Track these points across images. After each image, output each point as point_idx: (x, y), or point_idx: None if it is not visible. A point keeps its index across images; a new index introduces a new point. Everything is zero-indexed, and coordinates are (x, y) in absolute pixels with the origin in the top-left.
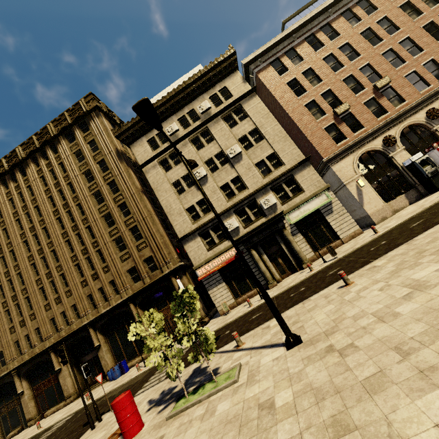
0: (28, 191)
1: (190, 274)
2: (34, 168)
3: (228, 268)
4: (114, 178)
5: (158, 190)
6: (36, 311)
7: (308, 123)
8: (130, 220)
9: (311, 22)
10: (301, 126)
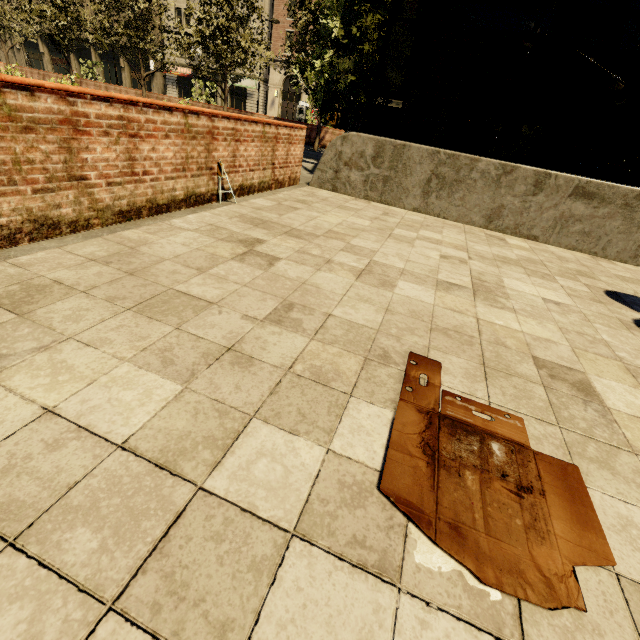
0: None
1: None
2: None
3: (184, 80)
4: None
5: None
6: None
7: (281, 15)
8: None
9: None
10: (276, 12)
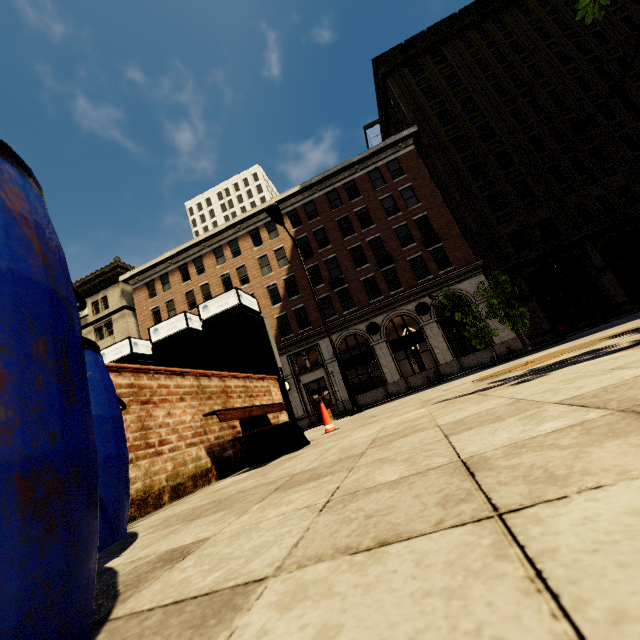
0: None
1: None
2: None
3: None
4: None
5: None
6: None
7: None
8: None
9: (186, 252)
10: None
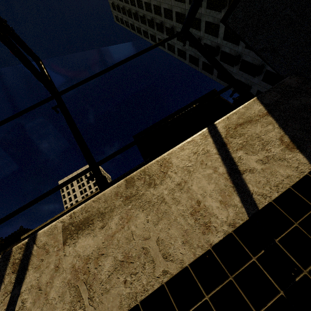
0: None
1: None
2: None
3: None
4: None
5: None
6: None
7: None
8: None
9: (58, 218)
10: None
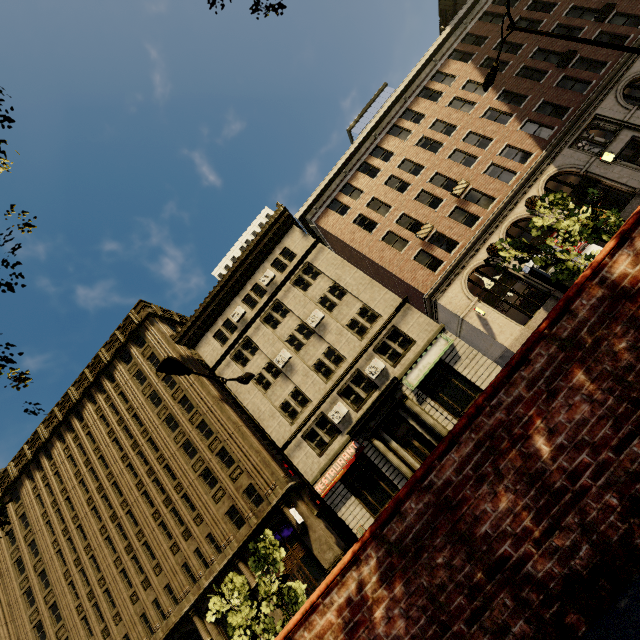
0: (88, 439)
1: (310, 493)
2: (92, 408)
3: (352, 474)
4: (185, 393)
5: (239, 393)
6: (120, 608)
7: (392, 259)
8: (215, 442)
9: (358, 152)
10: (385, 265)
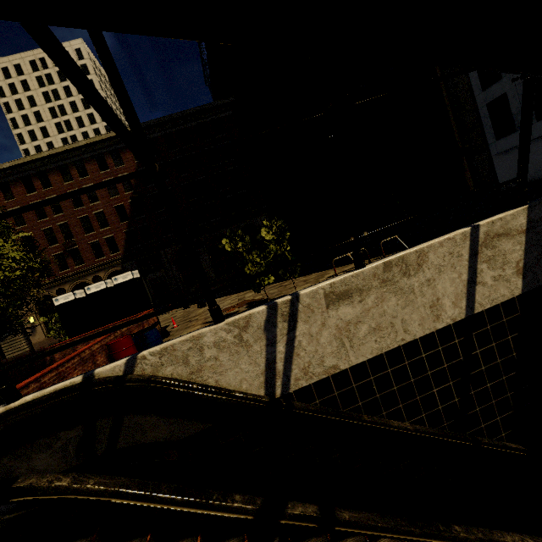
0: None
1: None
2: None
3: None
4: None
5: None
6: None
7: None
8: None
9: (28, 165)
10: None
